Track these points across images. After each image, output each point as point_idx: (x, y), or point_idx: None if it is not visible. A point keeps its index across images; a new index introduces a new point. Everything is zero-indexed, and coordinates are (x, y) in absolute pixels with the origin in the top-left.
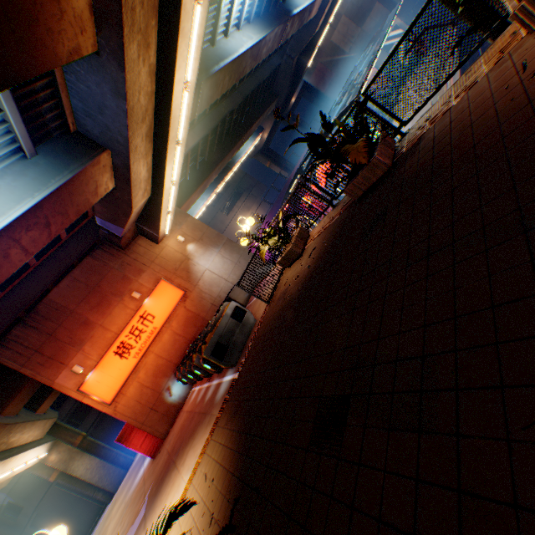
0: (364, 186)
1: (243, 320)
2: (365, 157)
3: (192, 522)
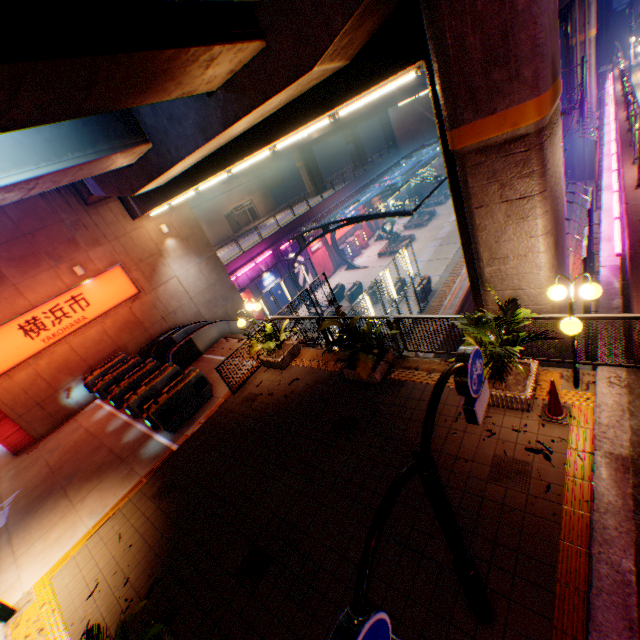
0: (357, 377)
1: (202, 392)
2: (367, 375)
3: (100, 572)
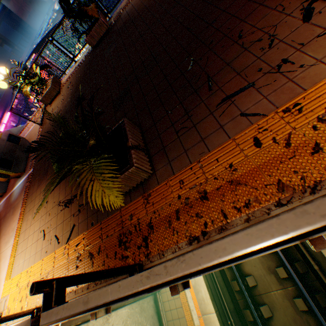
0: (97, 39)
1: (21, 143)
2: (98, 14)
3: (40, 229)
